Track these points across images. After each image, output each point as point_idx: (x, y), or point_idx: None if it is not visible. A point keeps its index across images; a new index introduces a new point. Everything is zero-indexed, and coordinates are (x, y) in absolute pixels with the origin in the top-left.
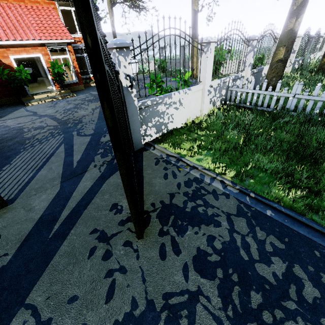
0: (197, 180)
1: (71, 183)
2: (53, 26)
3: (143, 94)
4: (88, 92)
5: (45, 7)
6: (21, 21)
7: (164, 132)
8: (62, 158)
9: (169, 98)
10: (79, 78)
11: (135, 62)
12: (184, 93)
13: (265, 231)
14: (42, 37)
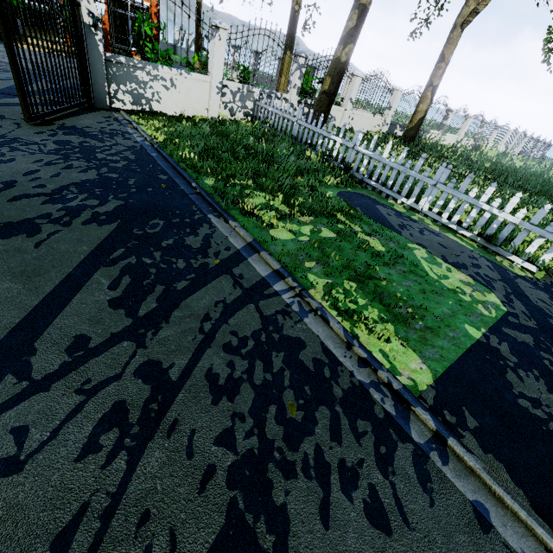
0: (126, 132)
1: (2, 96)
2: None
3: None
4: None
5: None
6: None
7: (146, 109)
8: (10, 85)
9: (154, 69)
10: (108, 43)
11: (100, 1)
12: (179, 73)
13: (133, 154)
14: None
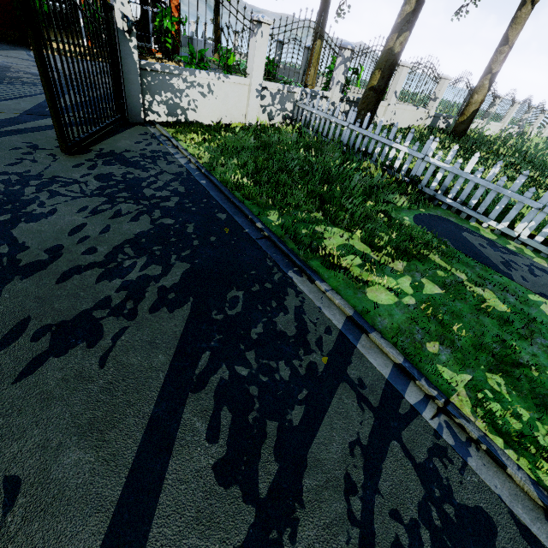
0: (167, 153)
1: (33, 117)
2: None
3: None
4: None
5: None
6: None
7: (181, 120)
8: (39, 101)
9: (191, 75)
10: None
11: (135, 2)
12: (217, 78)
13: (182, 184)
14: None
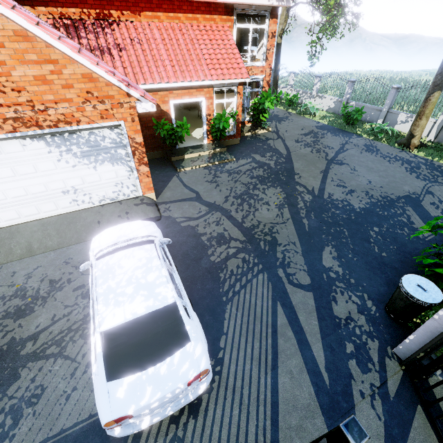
0: None
1: None
2: (227, 57)
3: (341, 182)
4: (249, 154)
5: (220, 26)
6: (191, 51)
7: None
8: (296, 348)
9: None
10: (238, 129)
11: None
12: None
13: None
14: (214, 76)
